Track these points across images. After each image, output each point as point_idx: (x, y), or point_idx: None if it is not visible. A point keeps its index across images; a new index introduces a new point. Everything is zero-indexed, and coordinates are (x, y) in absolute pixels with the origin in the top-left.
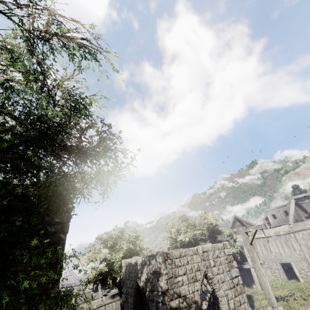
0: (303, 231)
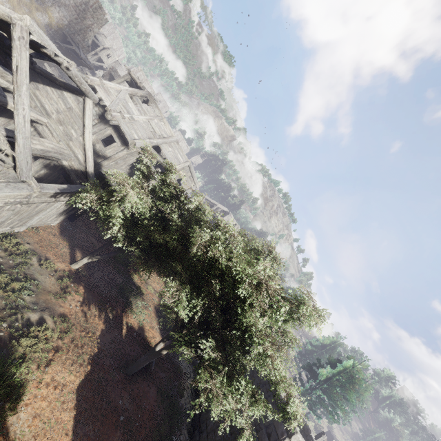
0: None
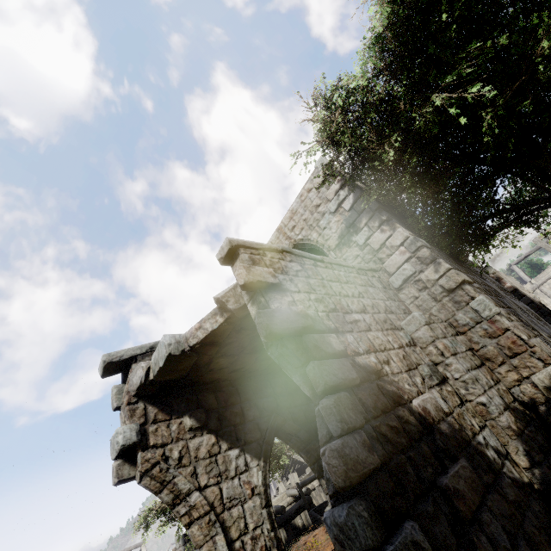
0: (548, 281)
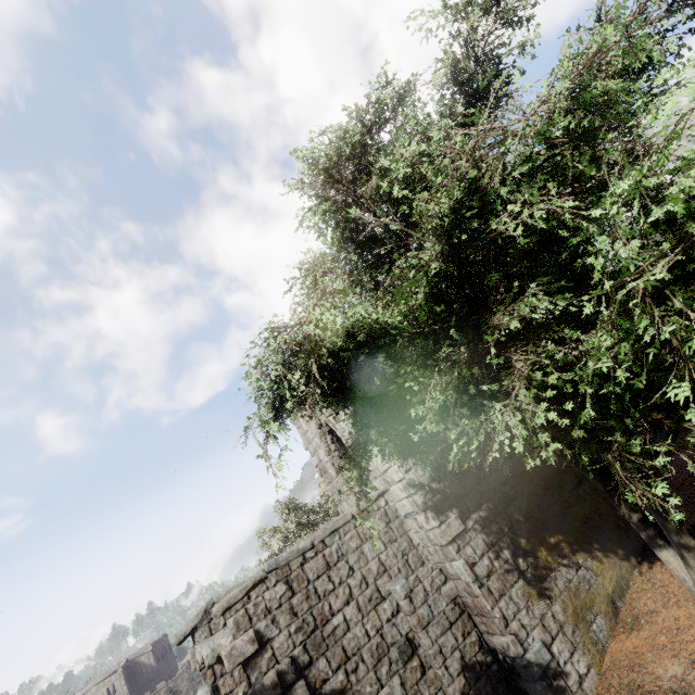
0: None
